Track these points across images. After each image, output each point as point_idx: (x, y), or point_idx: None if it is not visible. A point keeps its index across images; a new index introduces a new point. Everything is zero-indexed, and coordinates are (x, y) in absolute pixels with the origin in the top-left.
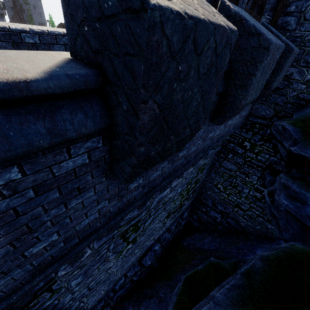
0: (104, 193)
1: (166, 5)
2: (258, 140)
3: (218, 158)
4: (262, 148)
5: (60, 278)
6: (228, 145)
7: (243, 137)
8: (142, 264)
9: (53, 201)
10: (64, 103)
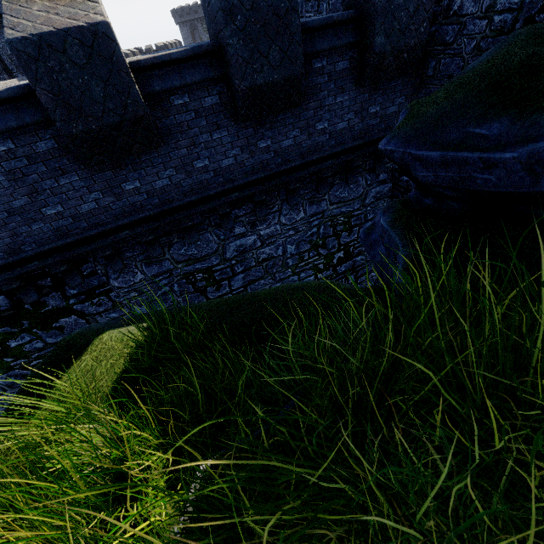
0: (92, 183)
1: (15, 37)
2: None
3: None
4: None
5: (115, 289)
6: (400, 180)
7: None
8: None
9: (44, 173)
10: (24, 104)
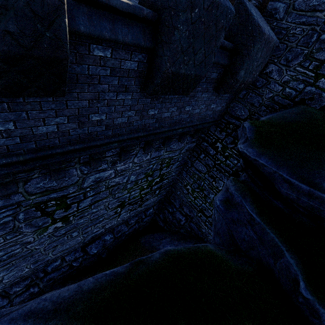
0: None
1: None
2: (229, 143)
3: (191, 157)
4: (232, 152)
5: None
6: (202, 144)
7: (216, 137)
8: (86, 251)
9: None
10: None
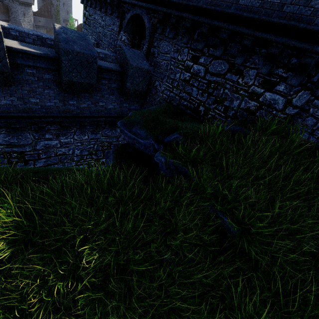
0: None
1: None
2: None
3: None
4: None
5: None
6: None
7: None
8: None
9: None
10: None
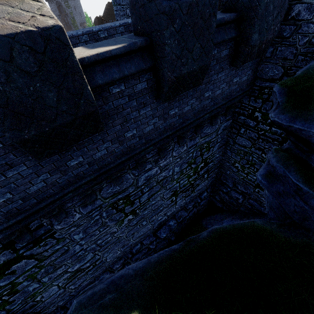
0: (39, 168)
1: None
2: (269, 108)
3: (231, 134)
4: None
5: (58, 231)
6: (238, 118)
7: (252, 107)
8: (157, 235)
9: None
10: None
